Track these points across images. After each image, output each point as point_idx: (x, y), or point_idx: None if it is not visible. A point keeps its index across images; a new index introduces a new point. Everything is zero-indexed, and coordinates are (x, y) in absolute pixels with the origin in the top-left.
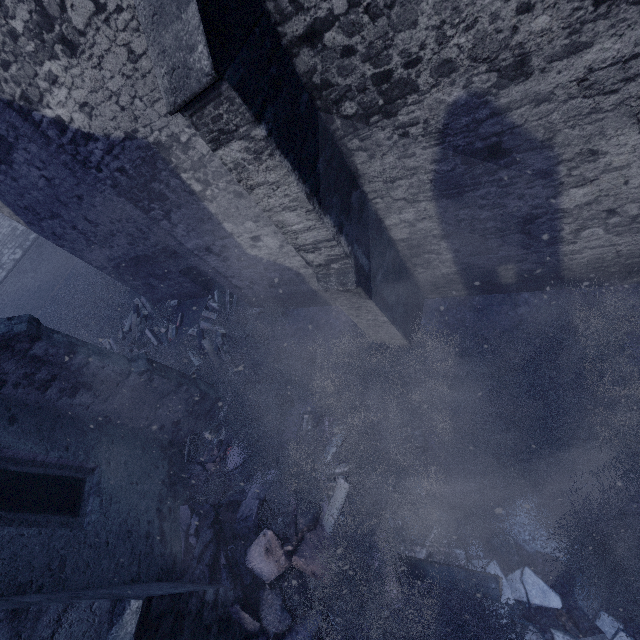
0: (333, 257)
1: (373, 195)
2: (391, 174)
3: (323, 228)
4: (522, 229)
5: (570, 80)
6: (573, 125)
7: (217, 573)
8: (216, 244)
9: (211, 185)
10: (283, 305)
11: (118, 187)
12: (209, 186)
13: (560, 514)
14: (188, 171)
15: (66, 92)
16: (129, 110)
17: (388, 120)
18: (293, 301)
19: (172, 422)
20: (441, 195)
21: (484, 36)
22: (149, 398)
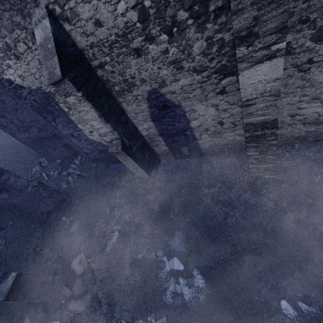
0: (112, 139)
1: (131, 118)
2: (136, 111)
3: (106, 128)
4: (183, 134)
5: (178, 88)
6: (184, 101)
7: (57, 274)
8: (75, 133)
9: (71, 109)
10: (106, 162)
11: (33, 107)
12: (71, 110)
13: (188, 236)
14: (62, 103)
15: (14, 71)
16: (39, 80)
17: (130, 93)
18: (110, 160)
19: (47, 211)
20: (154, 120)
21: (151, 73)
22: (36, 198)
